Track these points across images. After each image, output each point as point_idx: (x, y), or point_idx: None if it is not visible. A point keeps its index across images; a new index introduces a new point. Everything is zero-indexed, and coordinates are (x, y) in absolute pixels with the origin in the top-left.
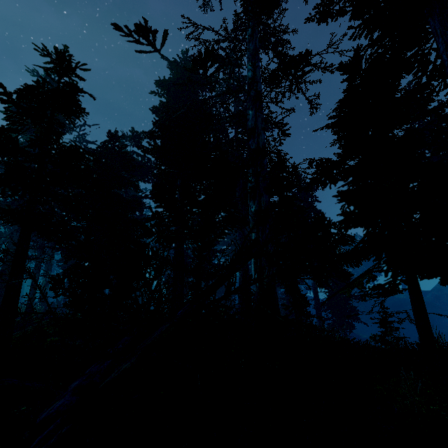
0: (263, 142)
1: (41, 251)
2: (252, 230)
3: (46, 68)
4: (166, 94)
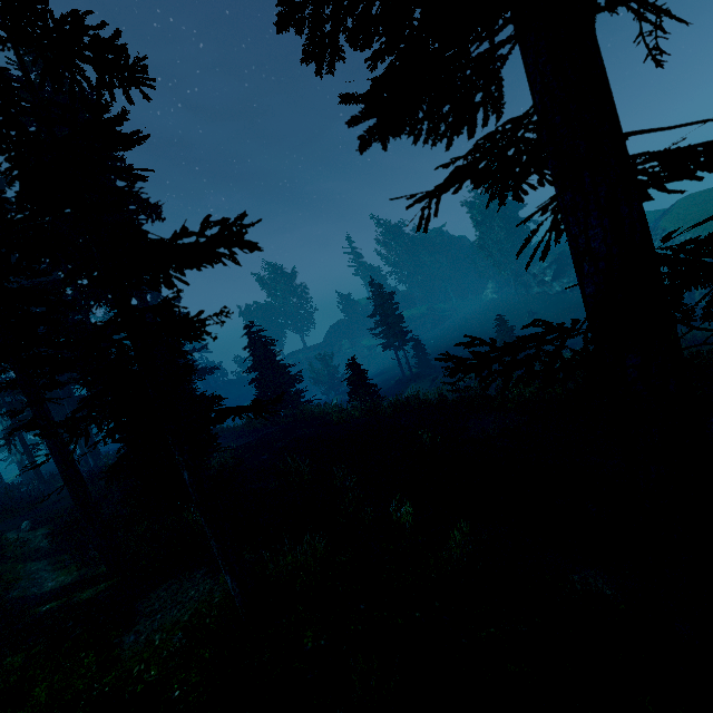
0: None
1: None
2: None
3: None
4: None
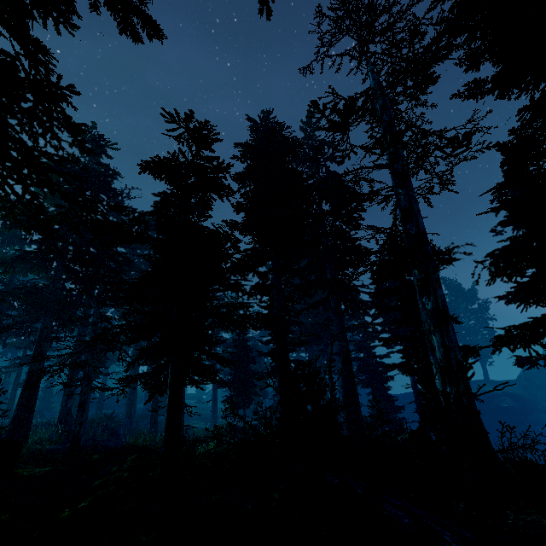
0: (422, 226)
1: (91, 355)
2: (431, 332)
3: (177, 137)
4: (250, 160)
